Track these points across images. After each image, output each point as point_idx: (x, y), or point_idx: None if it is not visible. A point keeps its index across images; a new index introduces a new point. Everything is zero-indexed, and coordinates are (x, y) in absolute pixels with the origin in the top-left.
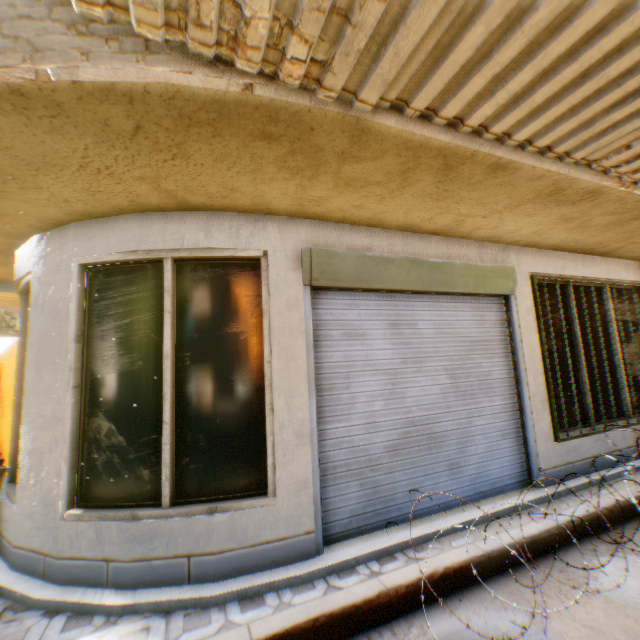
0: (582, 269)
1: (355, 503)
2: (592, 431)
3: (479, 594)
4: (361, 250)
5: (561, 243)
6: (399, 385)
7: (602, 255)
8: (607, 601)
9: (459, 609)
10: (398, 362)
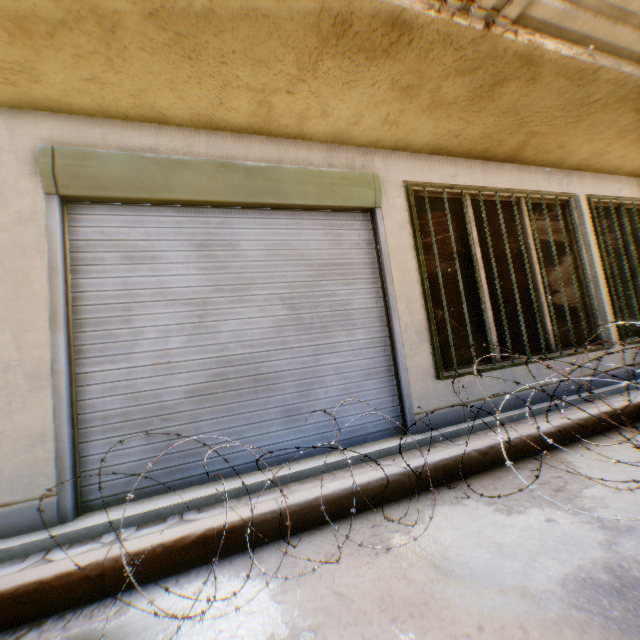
0: (484, 178)
1: (137, 460)
2: (493, 366)
3: (244, 560)
4: (141, 152)
5: (440, 141)
6: (209, 318)
7: (512, 161)
8: (396, 560)
9: (199, 581)
10: (208, 290)
